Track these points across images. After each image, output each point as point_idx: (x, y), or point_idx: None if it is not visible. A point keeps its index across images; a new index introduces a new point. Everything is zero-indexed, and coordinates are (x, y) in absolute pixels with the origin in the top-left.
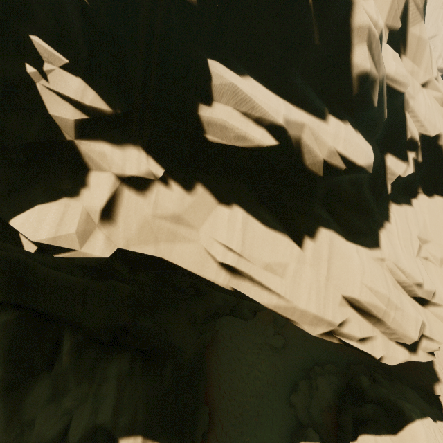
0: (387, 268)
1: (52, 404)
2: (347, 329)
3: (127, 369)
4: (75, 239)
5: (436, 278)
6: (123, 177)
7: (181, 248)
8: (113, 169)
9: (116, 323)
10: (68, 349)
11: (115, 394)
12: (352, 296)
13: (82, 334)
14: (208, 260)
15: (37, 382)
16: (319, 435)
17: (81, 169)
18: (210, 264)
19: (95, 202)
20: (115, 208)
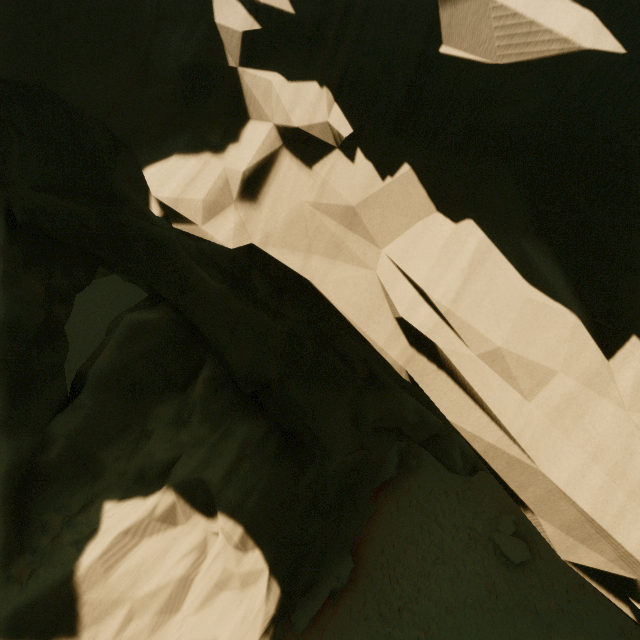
0: None
1: (172, 428)
2: None
3: (258, 439)
4: (199, 210)
5: None
6: (287, 135)
7: (341, 273)
8: (276, 119)
9: (260, 374)
10: (204, 378)
11: (233, 459)
12: None
13: (224, 370)
14: (381, 310)
15: (168, 397)
16: None
17: (239, 118)
18: (383, 319)
19: (239, 165)
20: (264, 181)
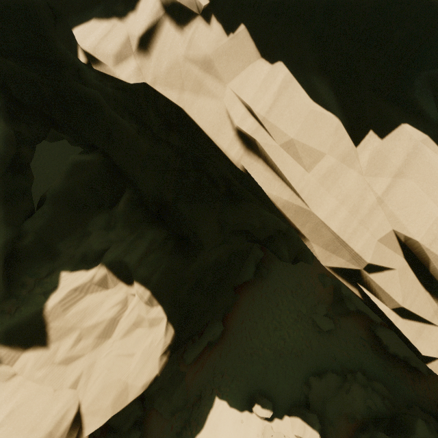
0: None
1: (104, 231)
2: (381, 283)
3: (160, 241)
4: (110, 56)
5: None
6: (167, 5)
7: (202, 102)
8: None
9: (160, 197)
10: (124, 200)
11: (143, 251)
12: (413, 241)
13: (138, 196)
14: (226, 125)
15: (101, 212)
16: (323, 429)
17: None
18: (227, 131)
19: (135, 26)
20: (153, 39)
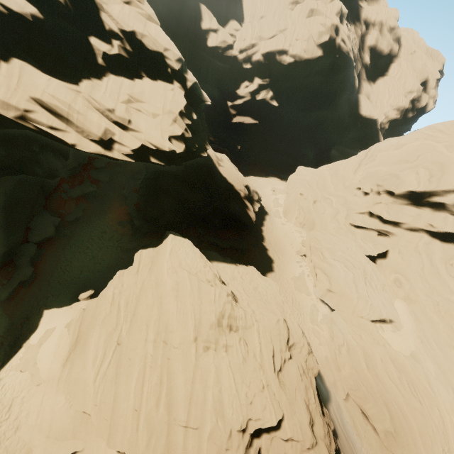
0: (85, 99)
1: None
2: (34, 116)
3: None
4: None
5: (143, 121)
6: None
7: None
8: None
9: None
10: None
11: None
12: (36, 97)
13: None
14: None
15: None
16: None
17: None
18: None
19: None
20: None
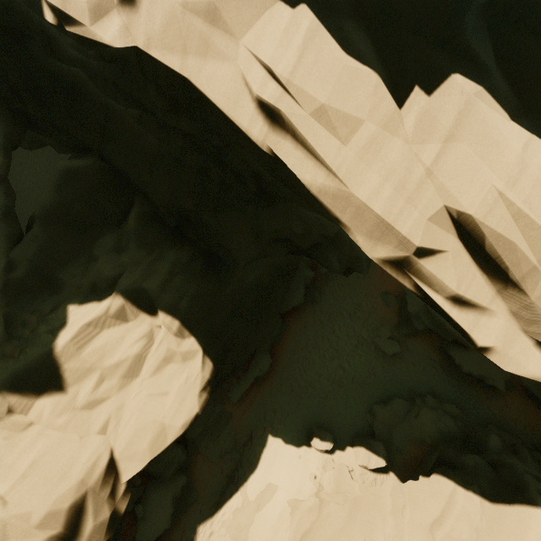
0: None
1: (114, 254)
2: (432, 268)
3: (185, 261)
4: (85, 11)
5: None
6: None
7: (212, 68)
8: None
9: (178, 206)
10: (134, 214)
11: (166, 274)
12: (466, 215)
13: (151, 209)
14: (244, 96)
15: (108, 232)
16: (390, 456)
17: None
18: (246, 103)
19: None
20: None
